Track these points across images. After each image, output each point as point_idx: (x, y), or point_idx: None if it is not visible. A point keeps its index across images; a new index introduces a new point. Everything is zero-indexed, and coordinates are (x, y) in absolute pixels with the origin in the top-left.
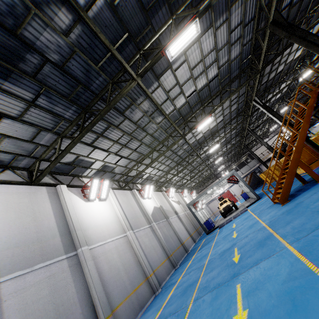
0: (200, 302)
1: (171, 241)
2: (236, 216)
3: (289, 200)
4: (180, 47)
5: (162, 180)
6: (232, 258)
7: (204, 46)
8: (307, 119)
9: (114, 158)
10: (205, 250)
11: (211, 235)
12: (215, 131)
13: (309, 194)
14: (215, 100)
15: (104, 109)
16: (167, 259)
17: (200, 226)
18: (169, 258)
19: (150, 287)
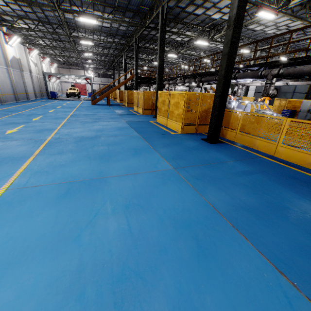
0: (38, 109)
1: (20, 87)
2: (74, 100)
3: (96, 105)
4: (86, 20)
5: (30, 37)
6: (57, 107)
7: (106, 16)
8: (124, 83)
9: (1, 3)
10: (44, 103)
11: (51, 100)
12: (97, 45)
13: (100, 106)
14: (103, 34)
15: (28, 1)
16: (13, 94)
17: (45, 92)
18: (15, 95)
19: (0, 99)
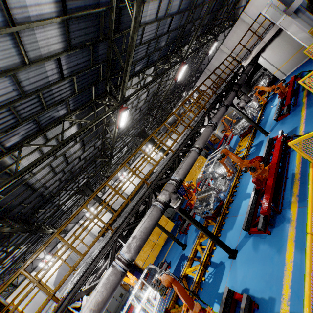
0: None
1: None
2: None
3: None
4: None
5: None
6: None
7: None
8: None
9: None
10: None
11: None
12: None
13: None
14: None
15: None
16: None
17: None
18: None
19: None
